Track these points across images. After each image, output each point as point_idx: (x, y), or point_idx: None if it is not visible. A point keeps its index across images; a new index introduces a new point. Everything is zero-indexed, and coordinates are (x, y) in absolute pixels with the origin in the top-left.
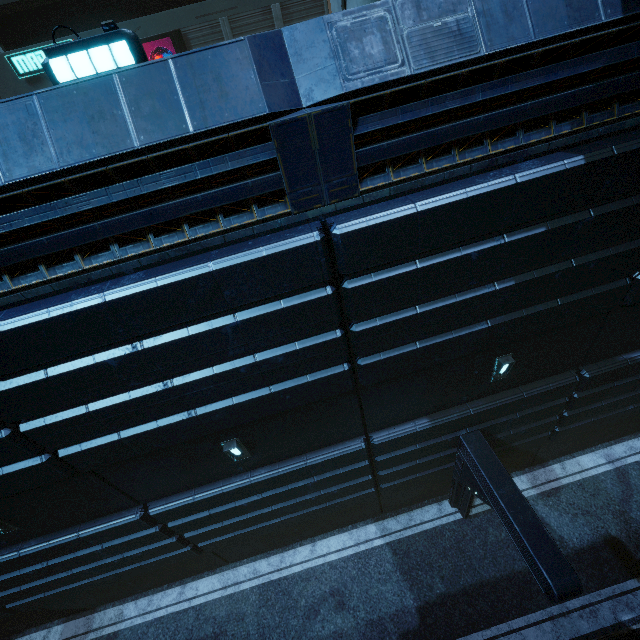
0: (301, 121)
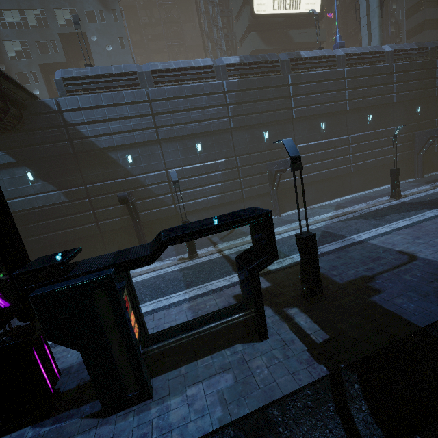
0: (388, 51)
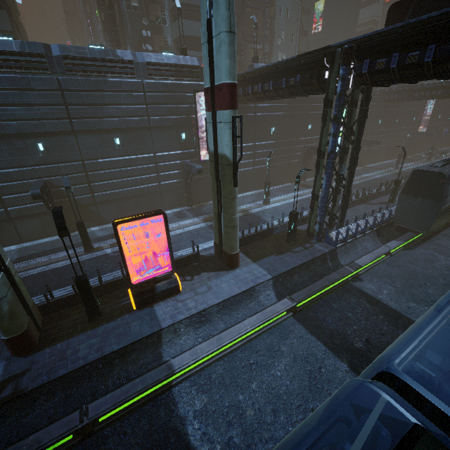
0: None
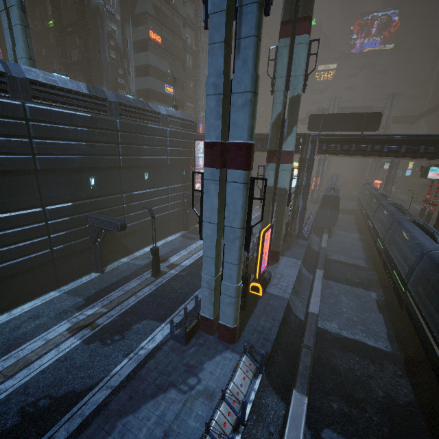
0: (15, 77)
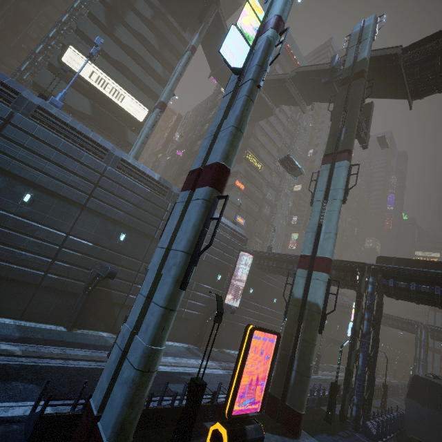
0: (114, 154)
